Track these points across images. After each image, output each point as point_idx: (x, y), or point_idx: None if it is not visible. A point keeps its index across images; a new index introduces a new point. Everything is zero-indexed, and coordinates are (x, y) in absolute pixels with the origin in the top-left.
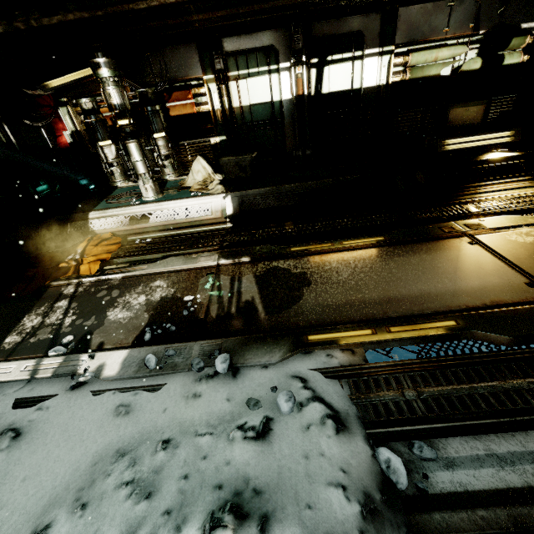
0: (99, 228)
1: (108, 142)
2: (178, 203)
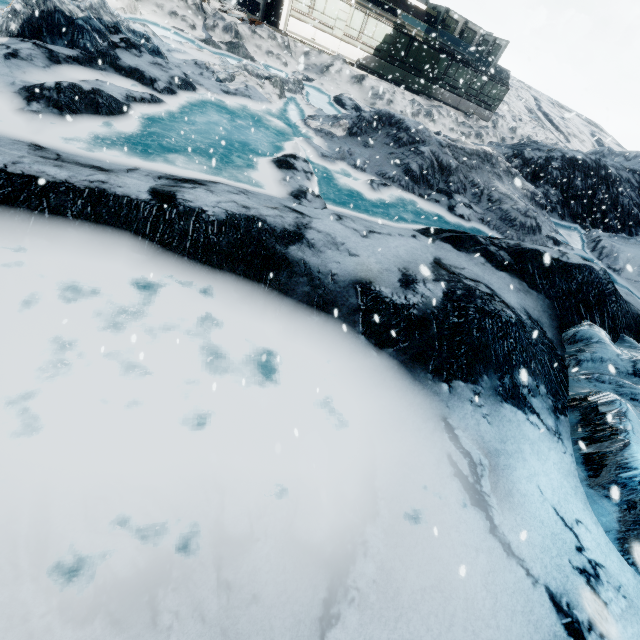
0: None
1: None
2: None
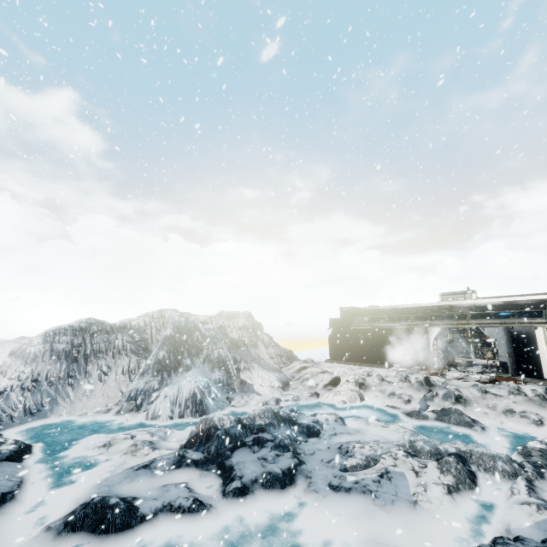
0: (457, 361)
1: (464, 343)
2: (482, 360)
